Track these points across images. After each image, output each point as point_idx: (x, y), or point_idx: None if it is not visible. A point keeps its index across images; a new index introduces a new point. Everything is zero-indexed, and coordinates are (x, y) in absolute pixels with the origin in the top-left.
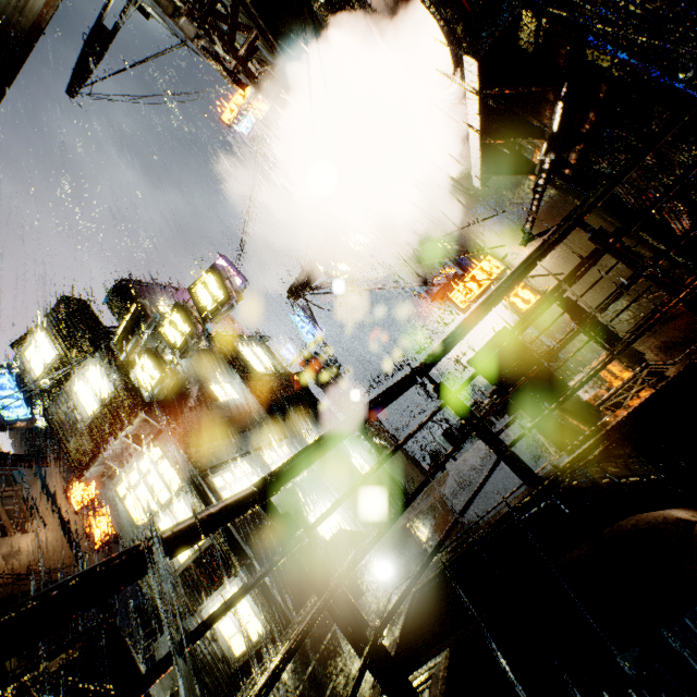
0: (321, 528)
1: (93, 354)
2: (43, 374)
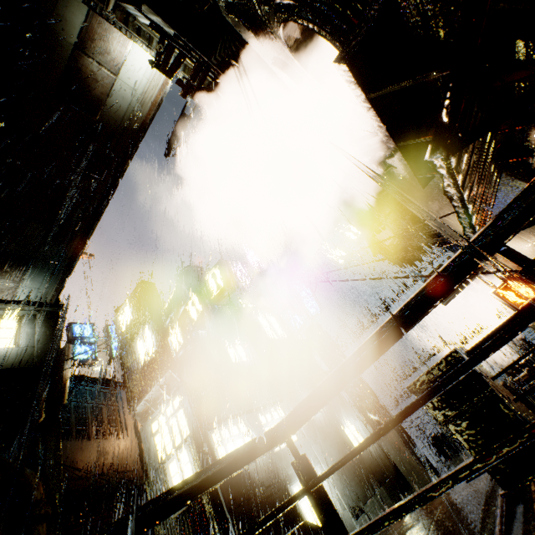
0: (304, 502)
1: (149, 321)
2: (124, 332)
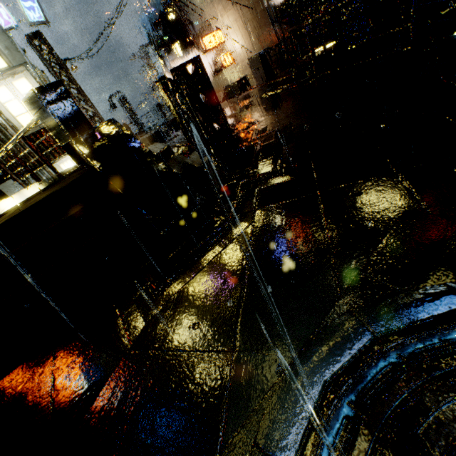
0: None
1: None
2: None
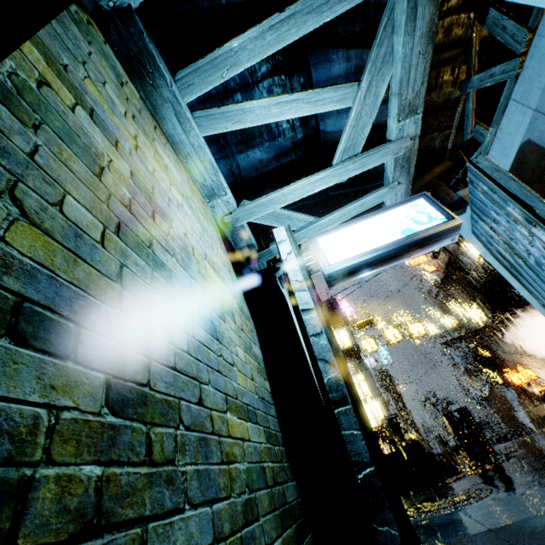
0: None
1: (346, 326)
2: None
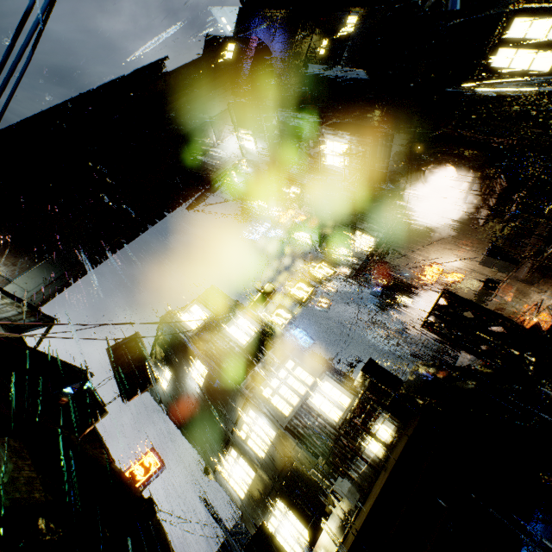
0: None
1: (242, 309)
2: (200, 325)
